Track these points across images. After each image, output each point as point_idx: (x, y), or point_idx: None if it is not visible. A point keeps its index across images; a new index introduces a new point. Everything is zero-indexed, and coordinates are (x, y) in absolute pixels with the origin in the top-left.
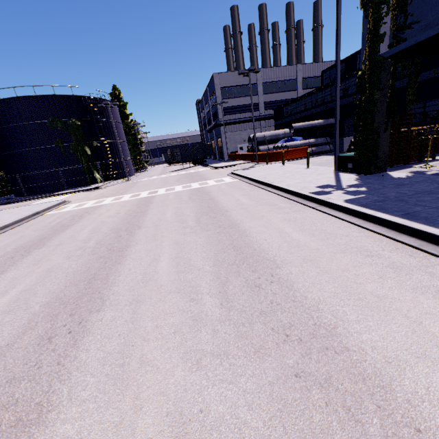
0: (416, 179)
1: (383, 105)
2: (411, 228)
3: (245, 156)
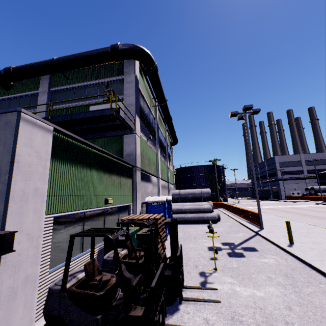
0: None
1: None
2: None
3: (306, 197)
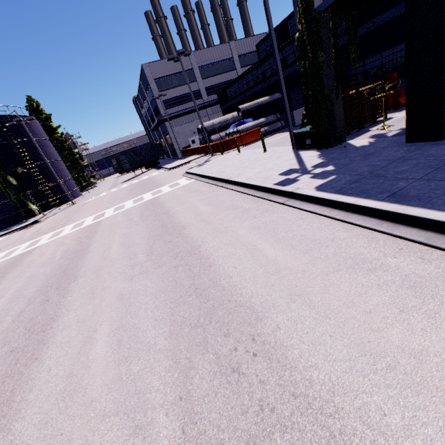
0: (380, 144)
1: (330, 68)
2: (407, 215)
3: (198, 149)
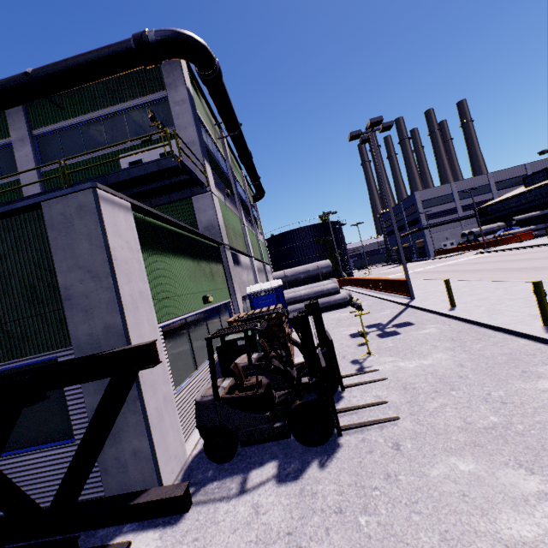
0: None
1: None
2: None
3: (464, 247)
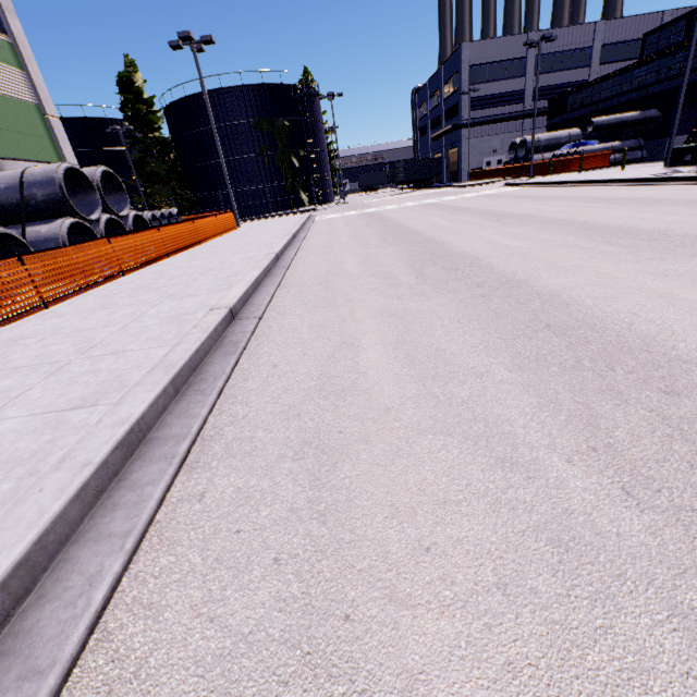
0: None
1: None
2: None
3: (505, 170)
